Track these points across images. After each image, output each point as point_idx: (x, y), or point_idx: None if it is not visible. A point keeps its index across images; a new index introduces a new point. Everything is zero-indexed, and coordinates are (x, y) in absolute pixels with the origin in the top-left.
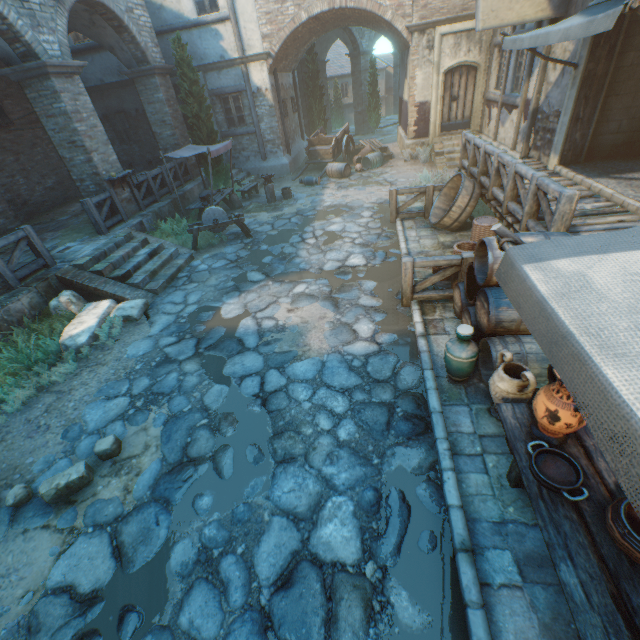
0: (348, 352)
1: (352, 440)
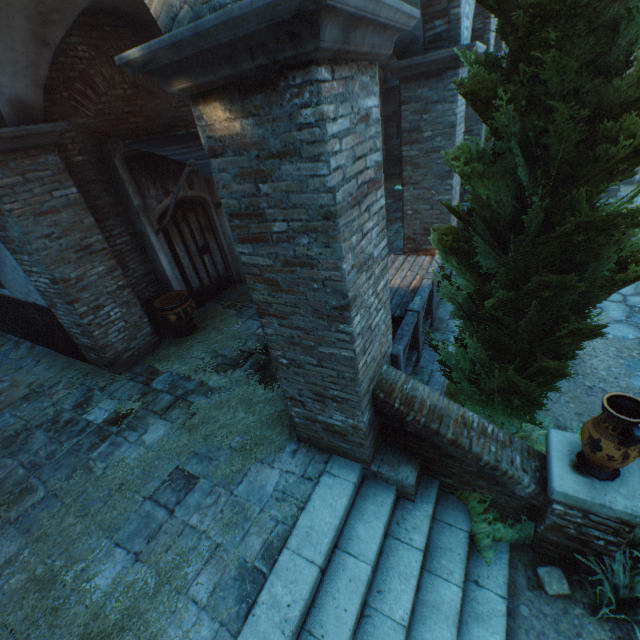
0: None
1: None
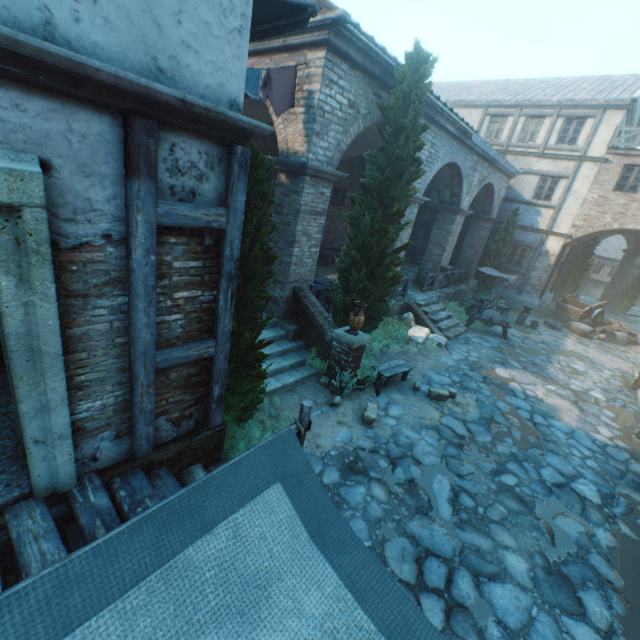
0: (591, 435)
1: (594, 468)
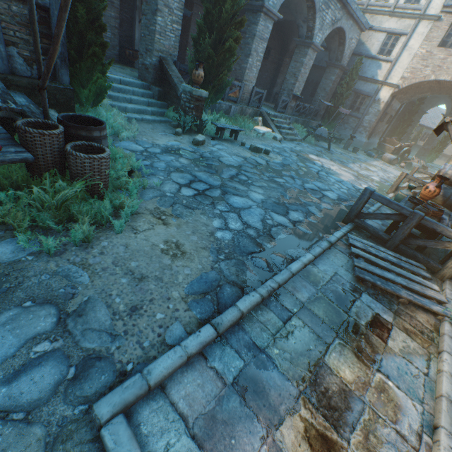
0: (354, 185)
1: (344, 192)
